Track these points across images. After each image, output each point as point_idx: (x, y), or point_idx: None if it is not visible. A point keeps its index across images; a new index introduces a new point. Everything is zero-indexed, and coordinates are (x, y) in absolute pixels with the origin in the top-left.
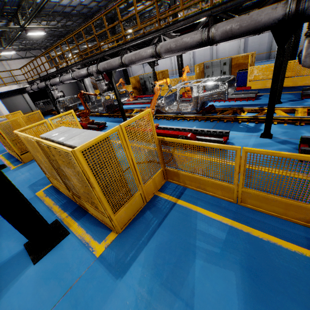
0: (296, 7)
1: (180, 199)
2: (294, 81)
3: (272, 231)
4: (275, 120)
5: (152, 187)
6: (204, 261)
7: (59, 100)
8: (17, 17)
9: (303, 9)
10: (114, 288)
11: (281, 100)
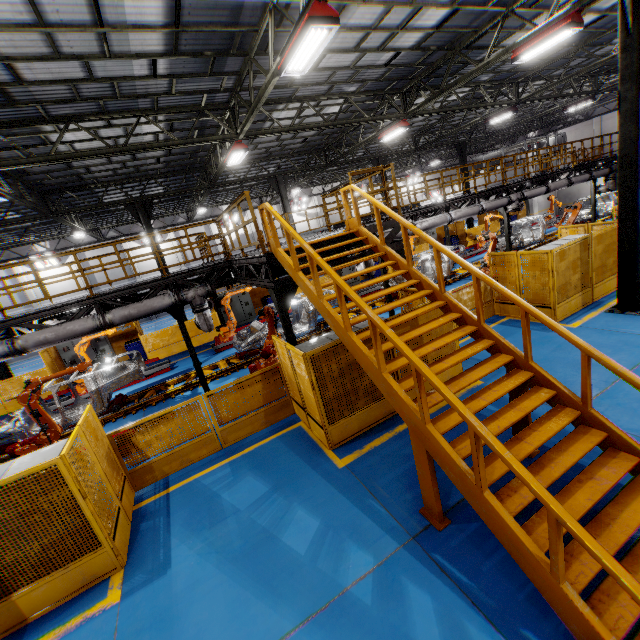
0: (178, 297)
1: (170, 487)
2: (200, 340)
3: (254, 442)
4: (208, 379)
5: (127, 501)
6: (228, 491)
7: None
8: None
9: (184, 299)
10: (171, 577)
11: (200, 361)
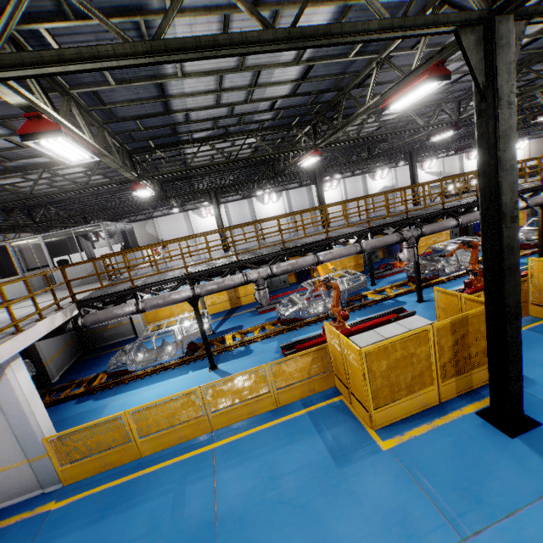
0: None
1: None
2: None
3: None
4: None
5: None
6: None
7: (169, 329)
8: (132, 158)
9: None
10: None
11: None
